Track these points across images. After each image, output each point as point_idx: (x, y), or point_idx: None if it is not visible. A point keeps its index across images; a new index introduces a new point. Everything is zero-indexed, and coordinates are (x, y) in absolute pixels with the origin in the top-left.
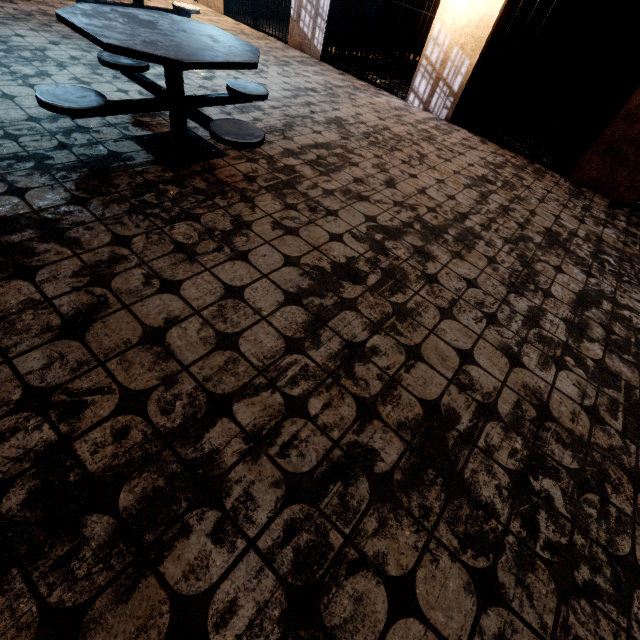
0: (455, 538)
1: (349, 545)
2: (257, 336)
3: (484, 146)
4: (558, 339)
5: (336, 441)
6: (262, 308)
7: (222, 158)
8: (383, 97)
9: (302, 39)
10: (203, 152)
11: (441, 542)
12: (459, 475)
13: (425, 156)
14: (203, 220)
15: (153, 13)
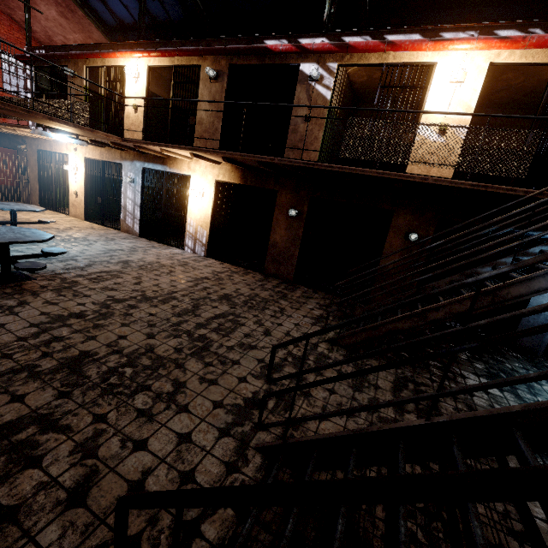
0: (61, 384)
1: (2, 388)
2: (2, 337)
3: (220, 265)
4: (186, 329)
5: (21, 364)
6: (13, 329)
7: (32, 280)
8: (169, 249)
9: (128, 228)
10: (20, 279)
11: (52, 386)
12: (81, 369)
13: (173, 271)
14: (0, 303)
15: (1, 227)
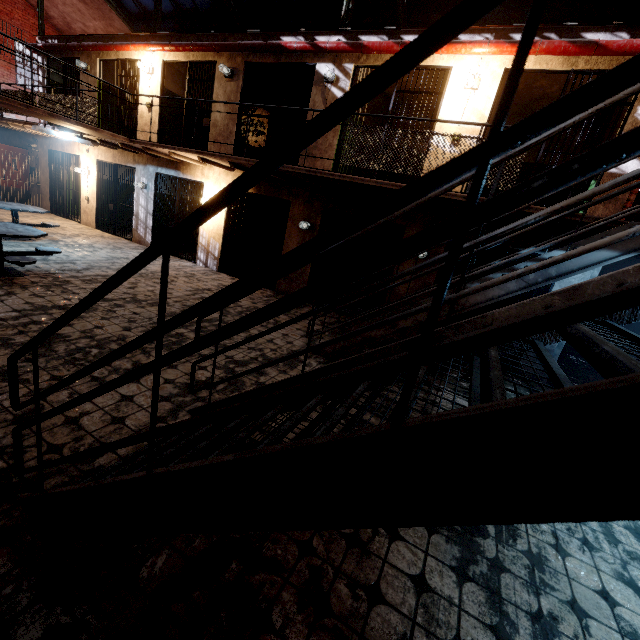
0: (29, 353)
1: None
2: None
3: (230, 280)
4: None
5: None
6: None
7: (24, 276)
8: (180, 262)
9: (140, 238)
10: (13, 274)
11: None
12: (50, 345)
13: (175, 281)
14: None
15: None
